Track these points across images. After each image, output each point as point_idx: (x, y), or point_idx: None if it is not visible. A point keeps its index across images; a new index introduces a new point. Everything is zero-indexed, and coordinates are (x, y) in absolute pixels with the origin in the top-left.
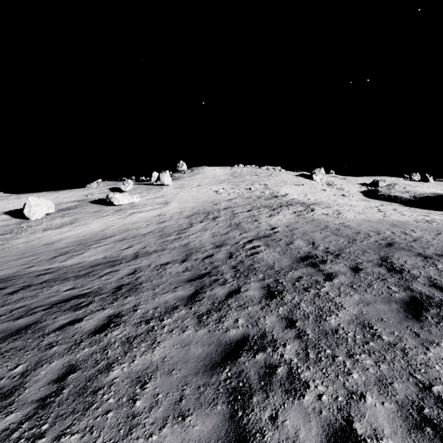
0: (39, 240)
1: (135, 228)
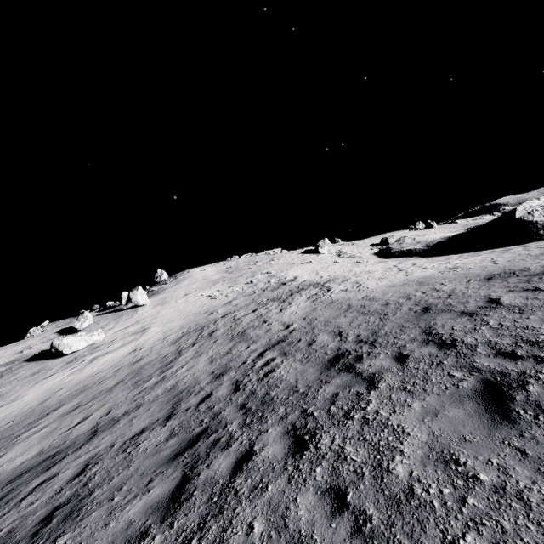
0: None
1: (96, 383)
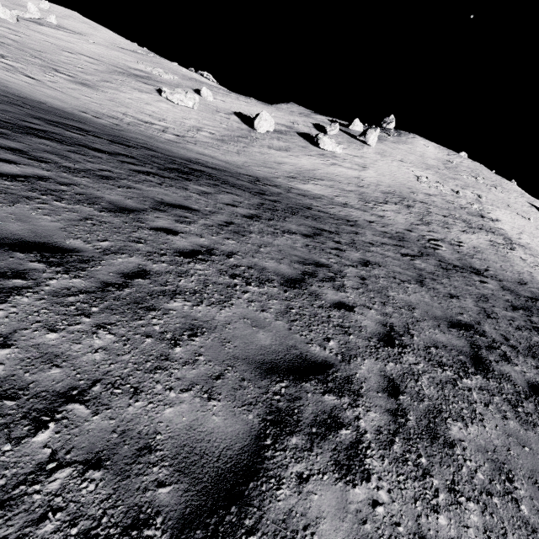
0: (268, 156)
1: (338, 181)
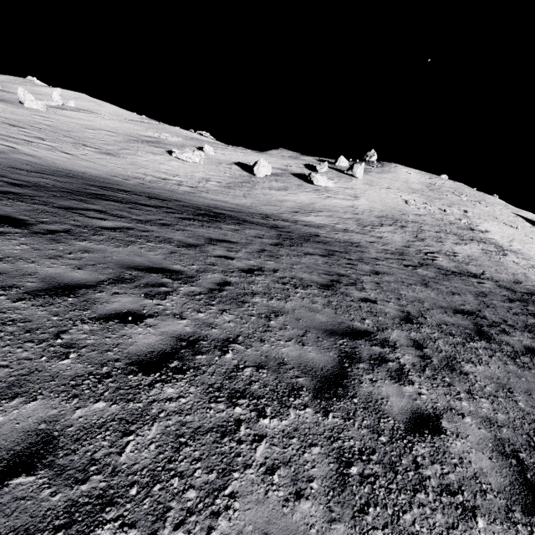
0: (271, 196)
1: (335, 211)
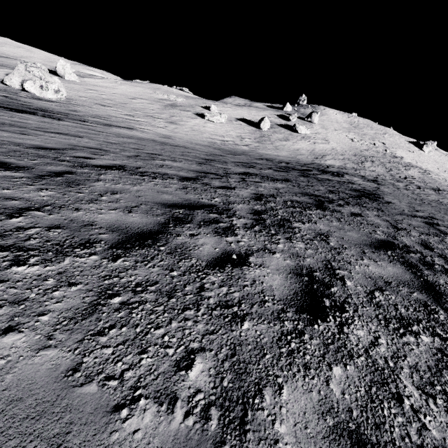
0: (287, 146)
1: (331, 154)
